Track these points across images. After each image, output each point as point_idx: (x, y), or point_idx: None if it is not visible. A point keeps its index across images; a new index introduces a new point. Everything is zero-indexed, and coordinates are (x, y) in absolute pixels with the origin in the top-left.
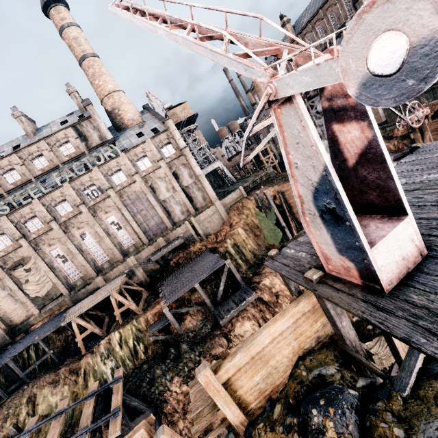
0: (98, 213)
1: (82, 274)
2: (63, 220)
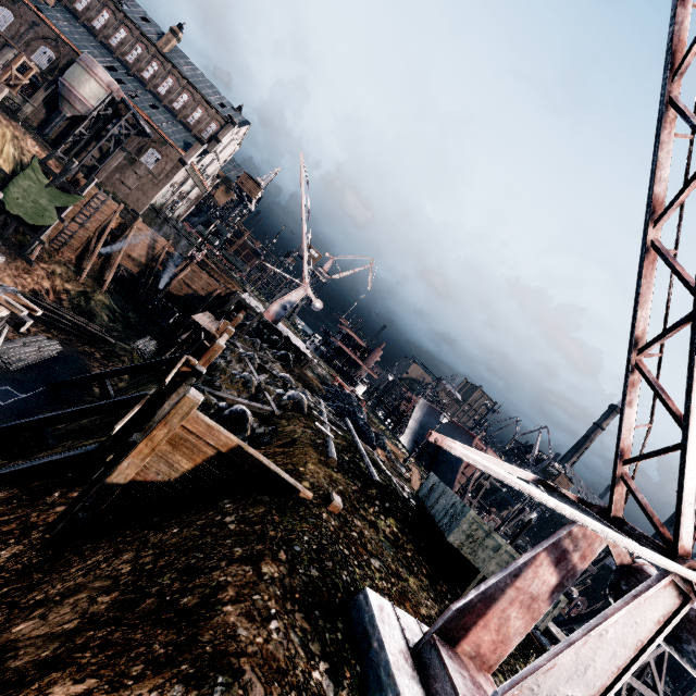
0: None
1: None
2: None
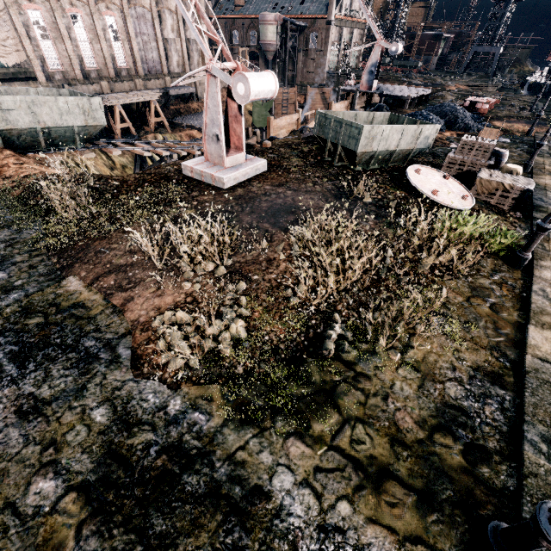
0: (100, 2)
1: (64, 68)
2: None
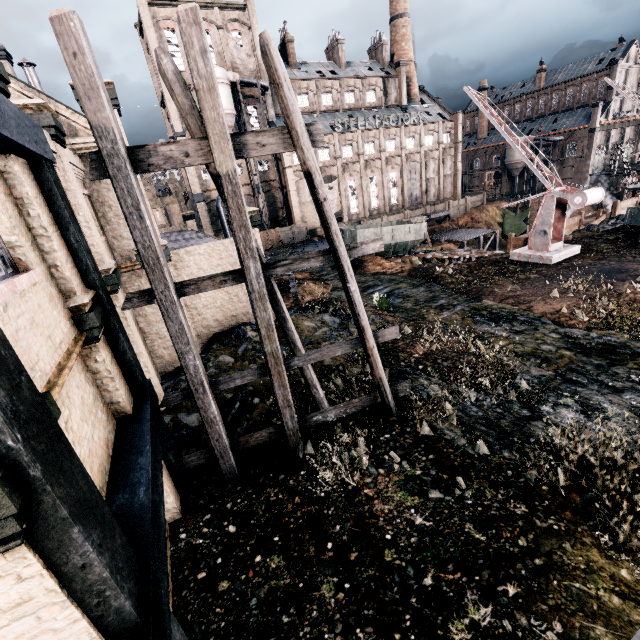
0: (389, 165)
1: (359, 211)
2: (367, 159)
